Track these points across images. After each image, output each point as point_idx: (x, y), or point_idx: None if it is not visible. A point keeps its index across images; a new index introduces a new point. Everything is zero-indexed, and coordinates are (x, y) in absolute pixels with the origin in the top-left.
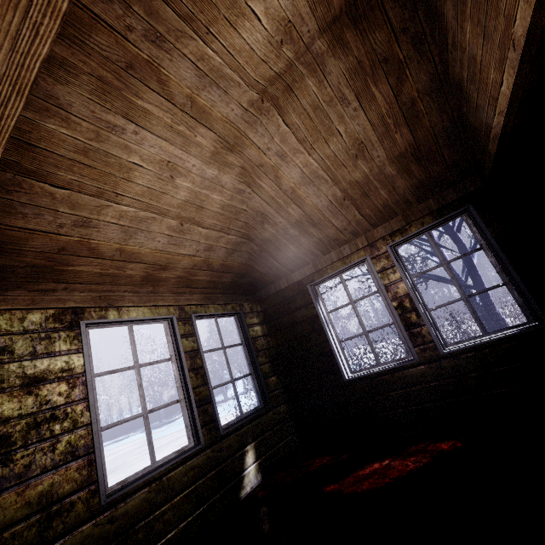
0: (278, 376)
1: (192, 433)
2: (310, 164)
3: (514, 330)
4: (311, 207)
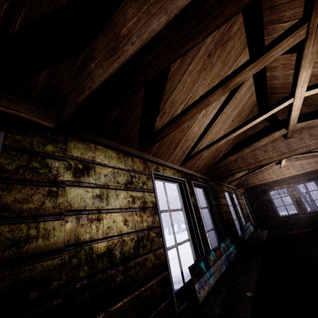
0: (256, 214)
1: (252, 220)
2: None
3: None
4: None
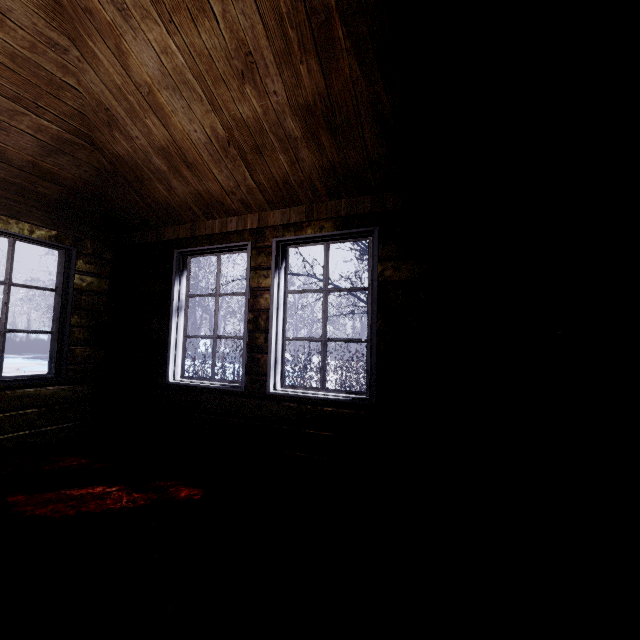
0: (98, 349)
1: None
2: (172, 53)
3: (345, 396)
4: (181, 133)
